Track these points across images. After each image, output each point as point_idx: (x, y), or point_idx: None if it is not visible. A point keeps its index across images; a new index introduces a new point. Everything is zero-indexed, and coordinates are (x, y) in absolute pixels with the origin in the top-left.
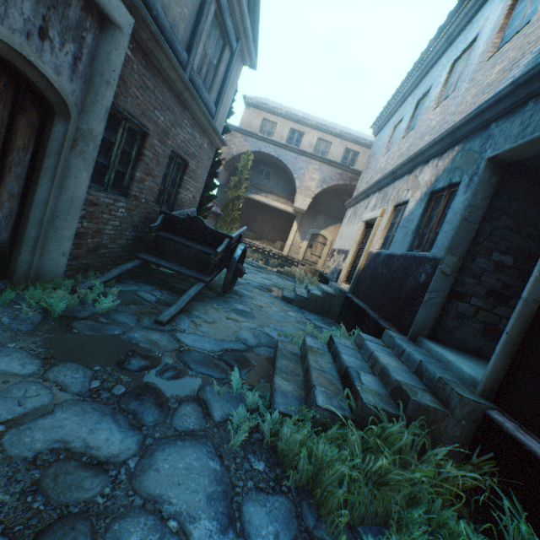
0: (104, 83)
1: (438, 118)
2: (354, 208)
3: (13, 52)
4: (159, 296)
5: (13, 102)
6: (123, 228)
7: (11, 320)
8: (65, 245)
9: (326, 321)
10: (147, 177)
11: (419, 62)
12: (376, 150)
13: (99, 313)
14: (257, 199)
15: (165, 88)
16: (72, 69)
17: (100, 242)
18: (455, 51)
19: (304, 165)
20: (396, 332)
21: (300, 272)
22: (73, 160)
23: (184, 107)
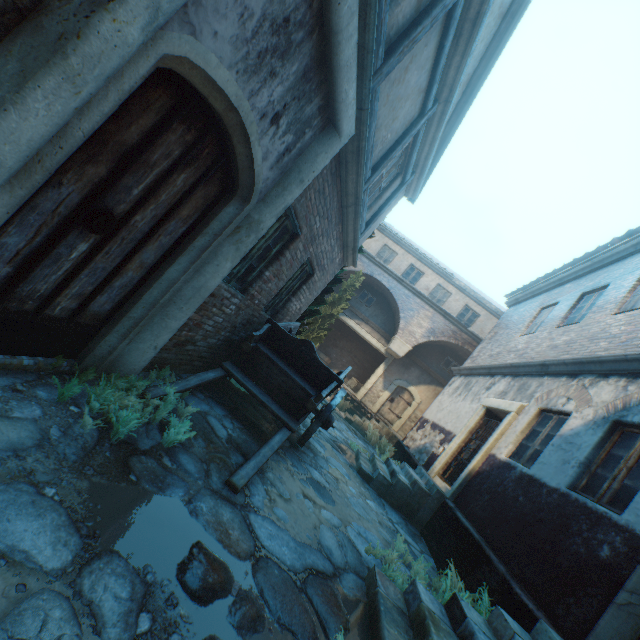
0: (298, 179)
1: (623, 327)
2: (467, 380)
3: (238, 126)
4: (230, 430)
5: (205, 171)
6: (222, 326)
7: (61, 433)
8: (163, 336)
9: (411, 531)
10: (273, 278)
11: (592, 253)
12: (509, 323)
13: (163, 445)
14: (349, 323)
15: (337, 197)
16: (278, 158)
17: (193, 337)
18: None
19: (415, 307)
20: (551, 627)
21: (375, 431)
22: (225, 246)
23: (341, 219)
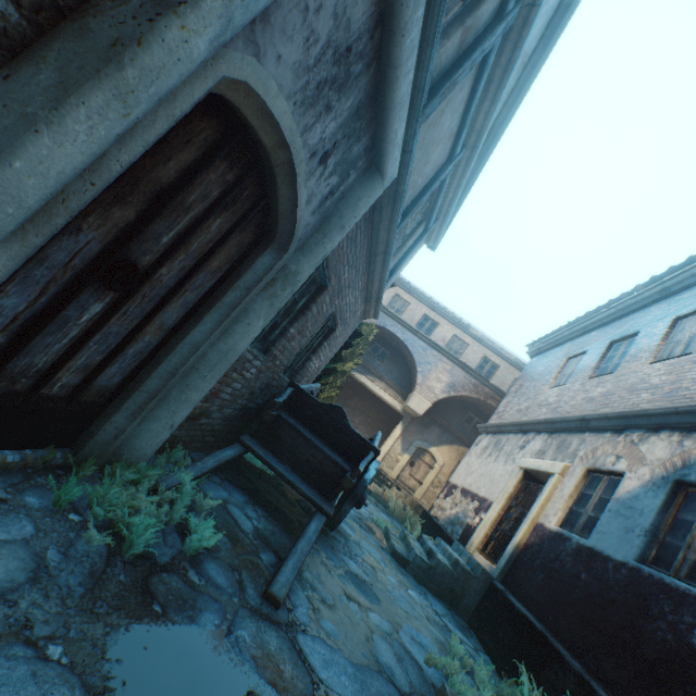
0: (339, 225)
1: (664, 377)
2: (496, 438)
3: (285, 165)
4: (255, 521)
5: (242, 216)
6: (240, 393)
7: (61, 556)
8: (181, 412)
9: (459, 623)
10: (297, 335)
11: (616, 300)
12: (535, 375)
13: (185, 554)
14: (361, 380)
15: (366, 245)
16: (321, 202)
17: (208, 408)
18: (677, 307)
19: (432, 360)
20: None
21: (398, 502)
22: (258, 302)
23: (367, 269)
